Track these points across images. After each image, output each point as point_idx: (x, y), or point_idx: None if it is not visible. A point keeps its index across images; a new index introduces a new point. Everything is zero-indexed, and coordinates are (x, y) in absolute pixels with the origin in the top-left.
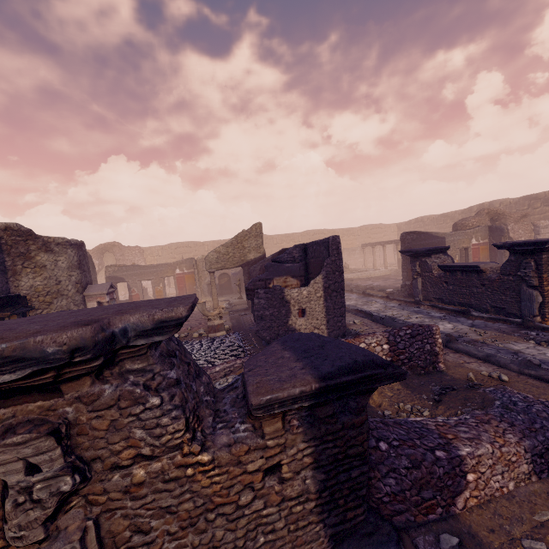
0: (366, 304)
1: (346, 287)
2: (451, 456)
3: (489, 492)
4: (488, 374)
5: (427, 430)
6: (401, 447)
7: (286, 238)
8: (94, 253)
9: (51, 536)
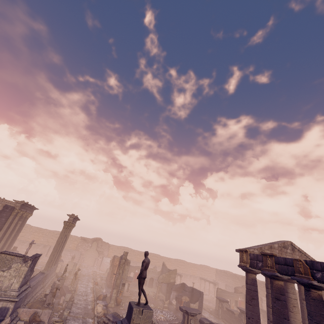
0: (203, 313)
1: None
2: None
3: None
4: None
5: None
6: None
7: (168, 260)
8: (91, 241)
9: None
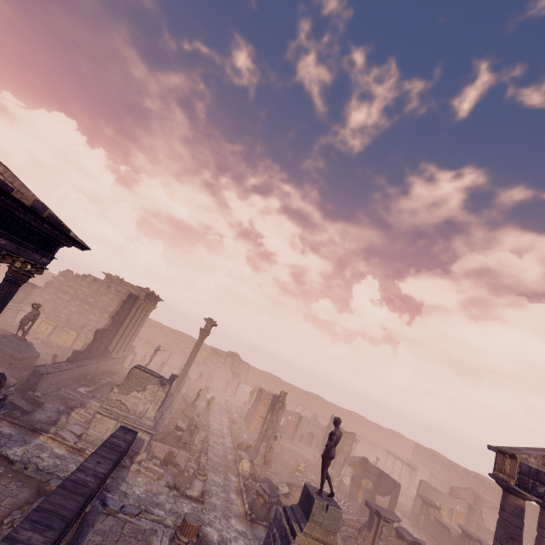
0: None
1: None
2: None
3: None
4: None
5: None
6: None
7: (336, 409)
8: (225, 355)
9: (382, 540)
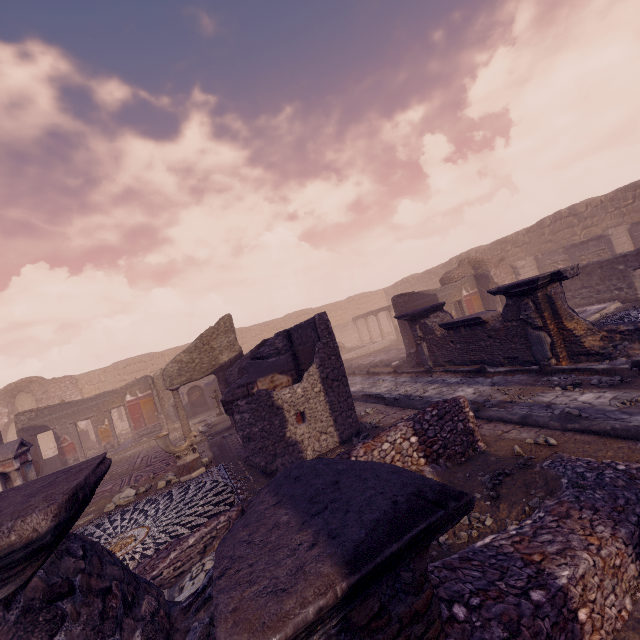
0: (374, 385)
1: (347, 370)
2: (552, 594)
3: (609, 628)
4: (534, 441)
5: (505, 556)
6: (484, 605)
7: (266, 326)
8: None
9: None
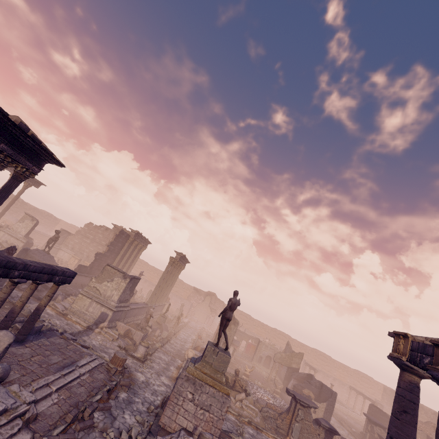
0: (338, 427)
1: None
2: None
3: None
4: None
5: None
6: None
7: (301, 346)
8: (204, 294)
9: (298, 422)
